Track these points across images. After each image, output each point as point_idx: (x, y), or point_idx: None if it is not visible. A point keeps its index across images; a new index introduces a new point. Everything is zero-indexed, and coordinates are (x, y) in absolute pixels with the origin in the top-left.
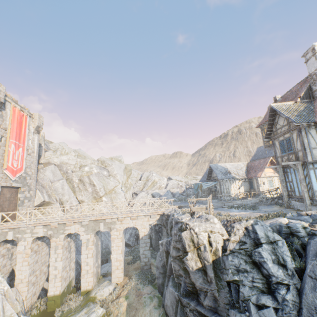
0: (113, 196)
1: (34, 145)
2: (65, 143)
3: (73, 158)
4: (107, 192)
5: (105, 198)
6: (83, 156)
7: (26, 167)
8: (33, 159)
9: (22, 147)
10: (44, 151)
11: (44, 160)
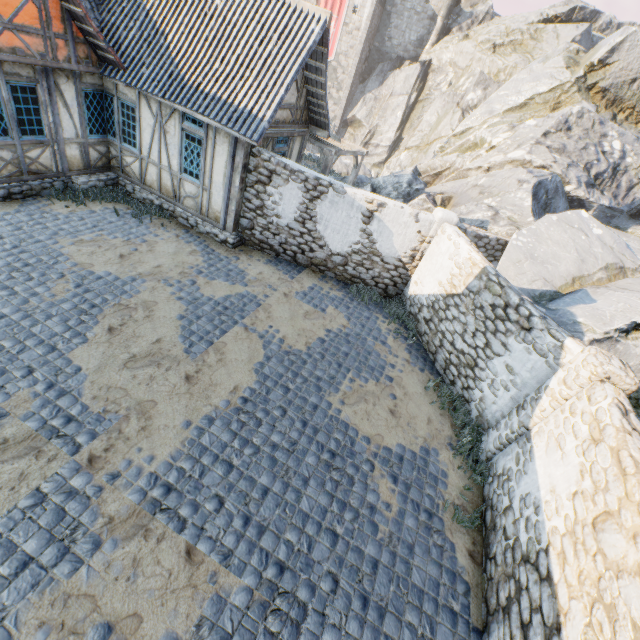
0: (417, 158)
1: (362, 17)
2: (558, 11)
3: (469, 50)
4: (422, 145)
5: (403, 155)
6: (528, 49)
7: (339, 54)
8: (356, 42)
9: (335, 21)
10: (437, 35)
11: (425, 56)
